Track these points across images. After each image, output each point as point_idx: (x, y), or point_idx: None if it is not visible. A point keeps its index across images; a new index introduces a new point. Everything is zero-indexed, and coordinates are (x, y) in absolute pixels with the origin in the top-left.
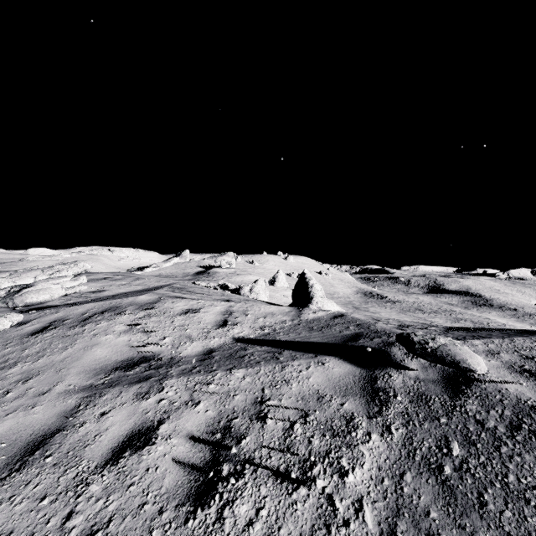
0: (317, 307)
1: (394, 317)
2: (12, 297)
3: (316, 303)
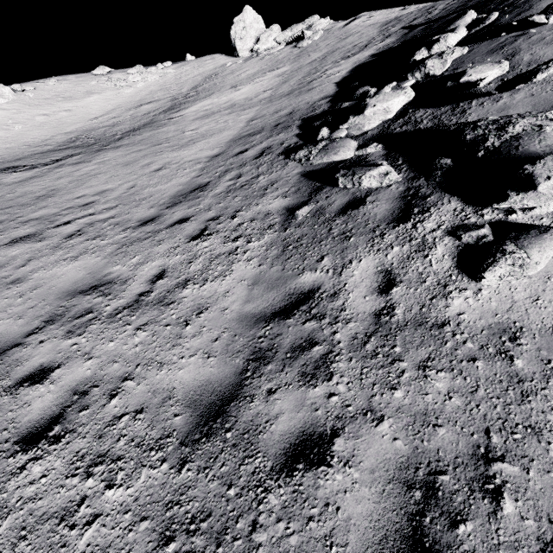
0: None
1: None
2: (310, 30)
3: None
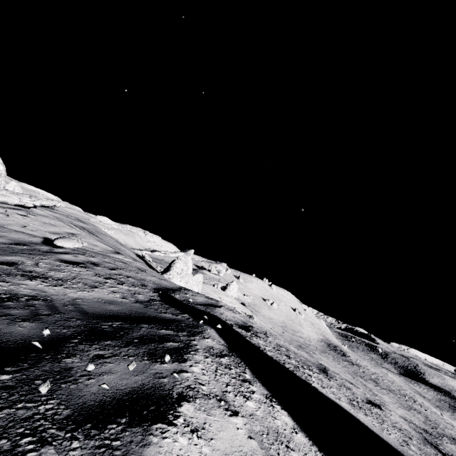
0: (168, 277)
1: None
2: None
3: (169, 274)
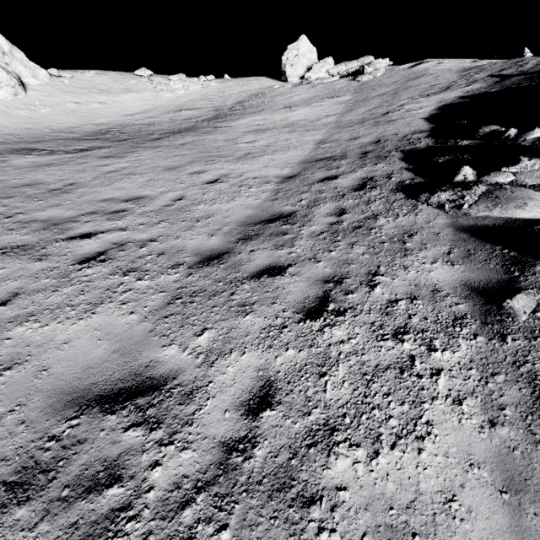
0: None
1: None
2: (368, 67)
3: None
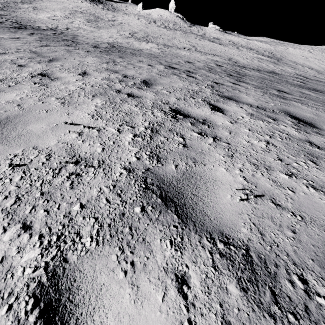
0: None
1: (144, 25)
2: None
3: None
